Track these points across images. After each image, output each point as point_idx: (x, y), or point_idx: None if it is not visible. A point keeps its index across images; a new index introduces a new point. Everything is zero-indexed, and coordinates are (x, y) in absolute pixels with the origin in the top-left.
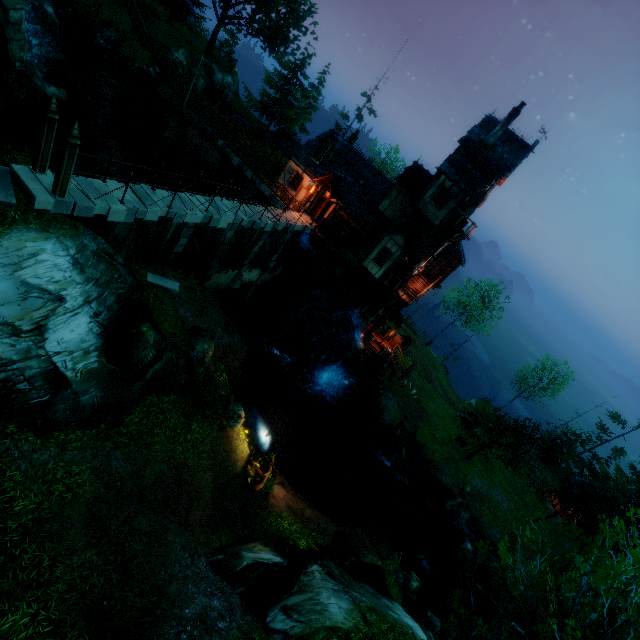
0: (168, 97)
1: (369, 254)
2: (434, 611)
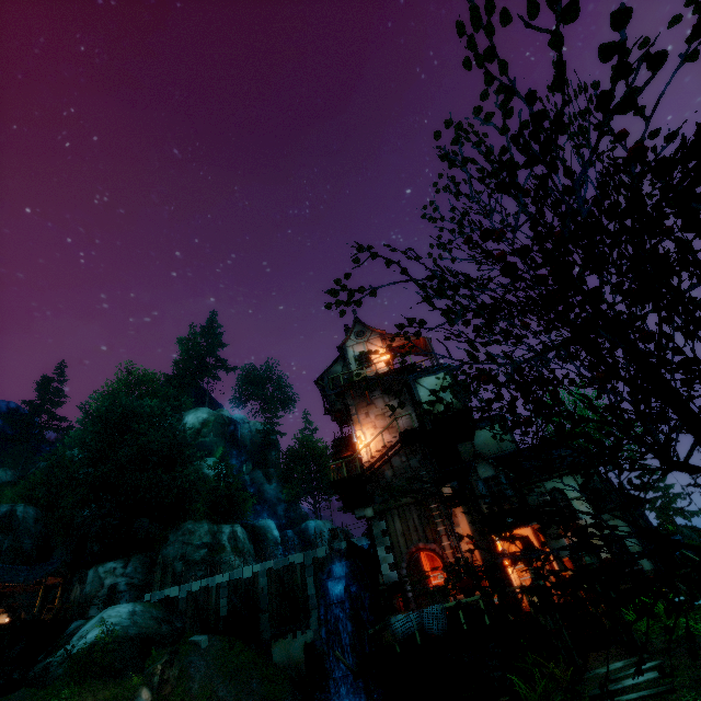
0: None
1: None
2: None
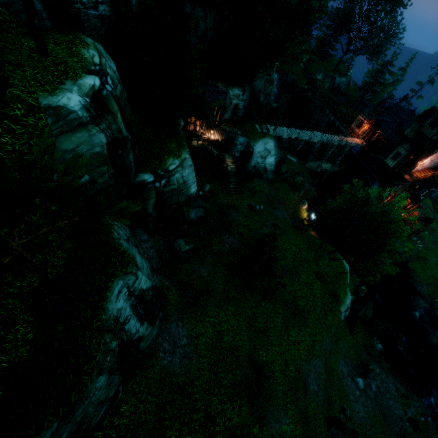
0: (309, 96)
1: (389, 155)
2: (373, 309)
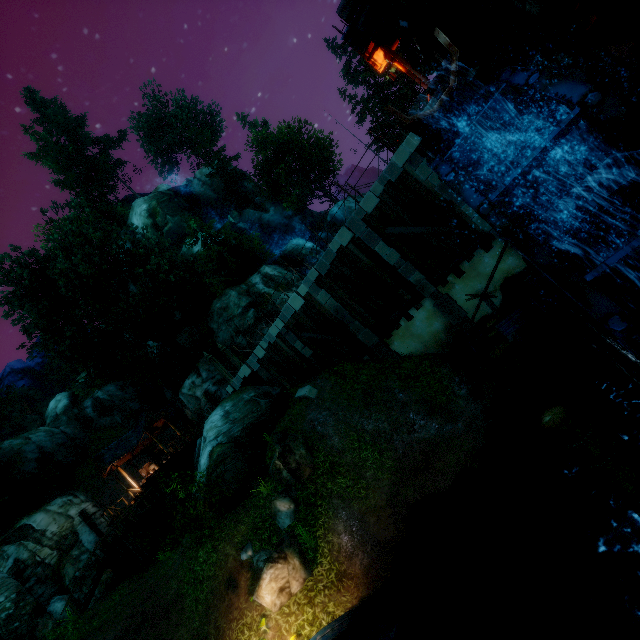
0: None
1: None
2: None
